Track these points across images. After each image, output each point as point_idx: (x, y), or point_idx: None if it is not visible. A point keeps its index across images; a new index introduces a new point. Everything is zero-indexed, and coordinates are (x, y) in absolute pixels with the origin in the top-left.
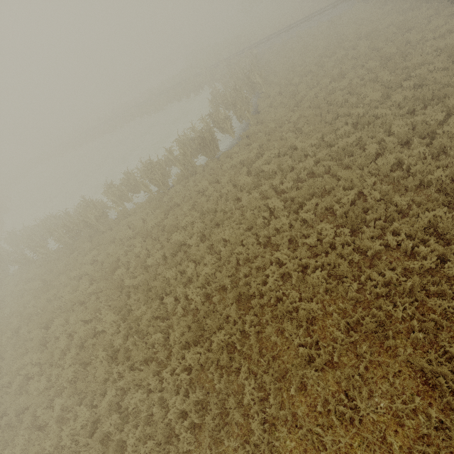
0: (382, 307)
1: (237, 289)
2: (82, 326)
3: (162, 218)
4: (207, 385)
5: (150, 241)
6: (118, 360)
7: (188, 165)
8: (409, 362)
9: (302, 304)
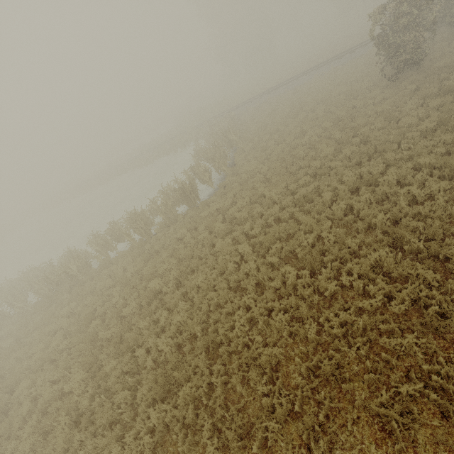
0: (341, 348)
1: (206, 336)
2: (49, 388)
3: (142, 266)
4: (170, 449)
5: (128, 290)
6: (81, 426)
7: (169, 214)
8: (367, 406)
9: (266, 350)
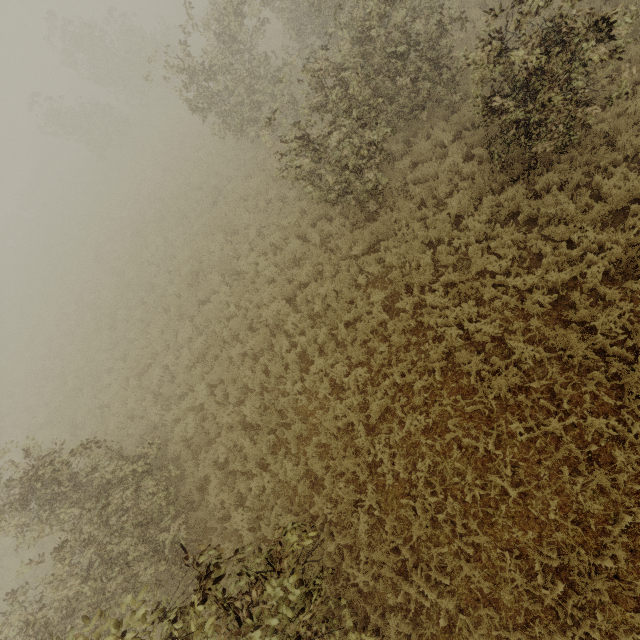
0: None
1: None
2: None
3: None
4: None
5: None
6: None
7: None
8: None
9: None
